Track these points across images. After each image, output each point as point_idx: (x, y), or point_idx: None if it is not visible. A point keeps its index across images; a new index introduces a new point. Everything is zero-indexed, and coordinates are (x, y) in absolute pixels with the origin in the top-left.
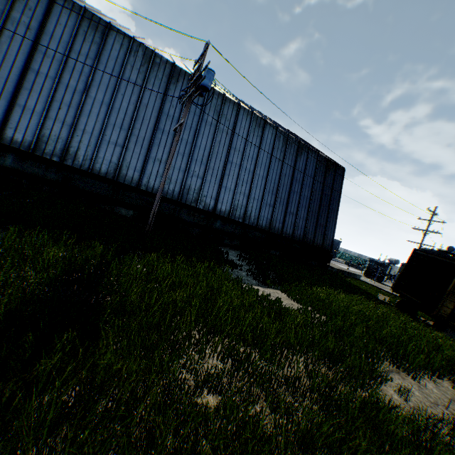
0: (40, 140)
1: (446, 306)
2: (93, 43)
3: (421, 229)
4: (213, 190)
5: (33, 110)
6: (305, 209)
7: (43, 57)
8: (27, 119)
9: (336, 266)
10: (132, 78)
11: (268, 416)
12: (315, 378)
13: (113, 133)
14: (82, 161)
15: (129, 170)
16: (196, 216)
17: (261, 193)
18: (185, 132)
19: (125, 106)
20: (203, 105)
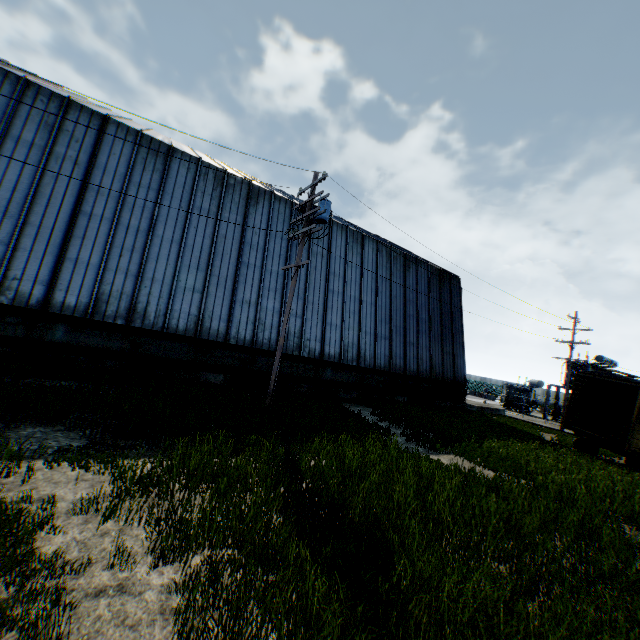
0: (99, 300)
1: (635, 438)
2: (154, 170)
3: (567, 342)
4: (317, 330)
5: (88, 263)
6: (426, 335)
7: (96, 195)
8: (80, 275)
9: (473, 403)
10: (204, 206)
11: None
12: (602, 560)
13: (188, 276)
14: (154, 318)
15: (212, 322)
16: (301, 367)
17: (372, 324)
18: (274, 262)
19: (200, 241)
20: (291, 226)
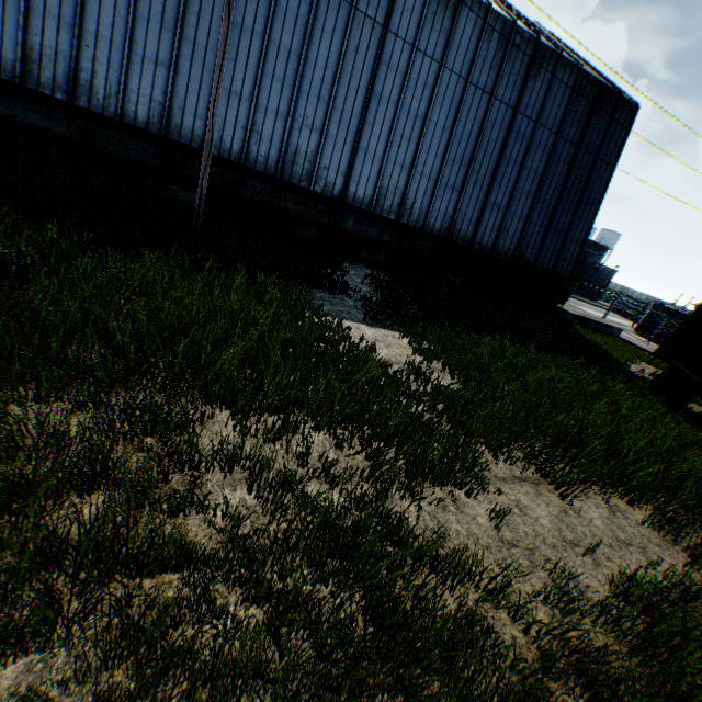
0: (29, 59)
1: None
2: None
3: None
4: (342, 157)
5: None
6: (527, 198)
7: None
8: None
9: (576, 311)
10: None
11: (133, 512)
12: (268, 467)
13: (148, 39)
14: (104, 99)
15: (185, 118)
16: (310, 207)
17: (437, 164)
18: (285, 30)
19: None
20: None
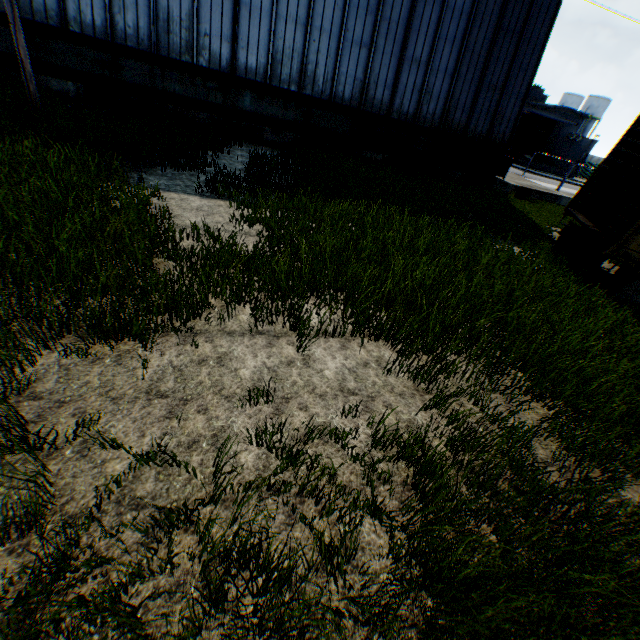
0: None
1: None
2: None
3: None
4: (223, 19)
5: None
6: (453, 47)
7: None
8: None
9: (521, 183)
10: None
11: None
12: None
13: None
14: None
15: None
16: (199, 86)
17: (338, 14)
18: None
19: None
20: None
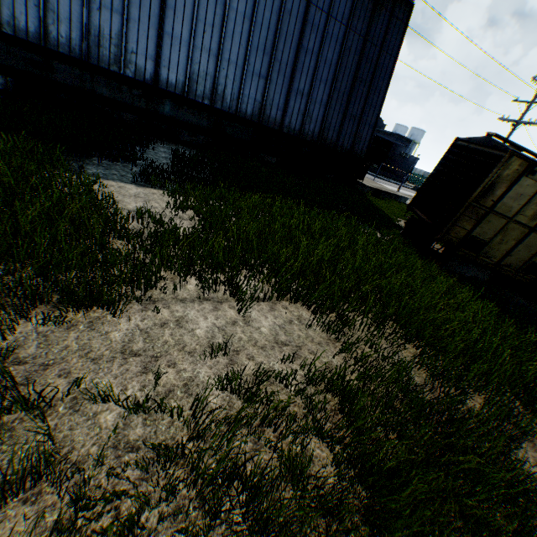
0: None
1: (461, 226)
2: None
3: (512, 120)
4: (148, 42)
5: None
6: (326, 86)
7: None
8: None
9: (374, 185)
10: None
11: None
12: None
13: None
14: None
15: None
16: (125, 92)
17: (242, 52)
18: None
19: None
20: None
